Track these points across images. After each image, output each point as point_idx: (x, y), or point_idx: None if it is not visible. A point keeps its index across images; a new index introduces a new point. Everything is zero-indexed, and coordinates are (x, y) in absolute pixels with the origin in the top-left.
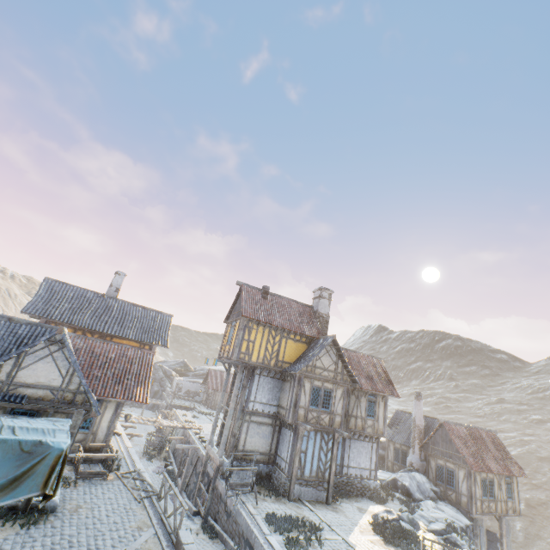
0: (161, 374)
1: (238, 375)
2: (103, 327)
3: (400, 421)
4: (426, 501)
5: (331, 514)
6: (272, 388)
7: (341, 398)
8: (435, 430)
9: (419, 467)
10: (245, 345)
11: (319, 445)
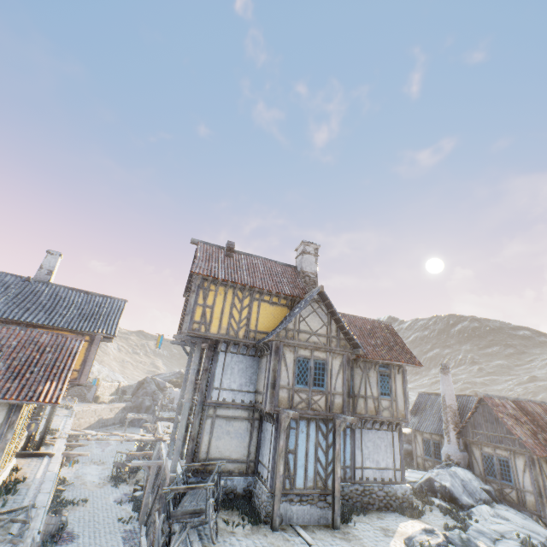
0: (154, 387)
1: (194, 355)
2: (21, 315)
3: (425, 405)
4: (479, 507)
5: (339, 546)
6: (245, 369)
7: (340, 371)
8: (473, 409)
9: (460, 460)
10: (199, 311)
11: (314, 440)
